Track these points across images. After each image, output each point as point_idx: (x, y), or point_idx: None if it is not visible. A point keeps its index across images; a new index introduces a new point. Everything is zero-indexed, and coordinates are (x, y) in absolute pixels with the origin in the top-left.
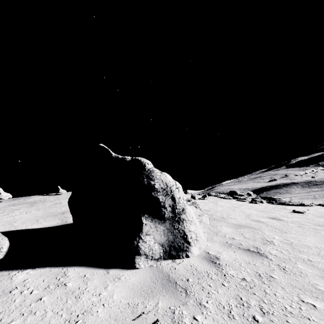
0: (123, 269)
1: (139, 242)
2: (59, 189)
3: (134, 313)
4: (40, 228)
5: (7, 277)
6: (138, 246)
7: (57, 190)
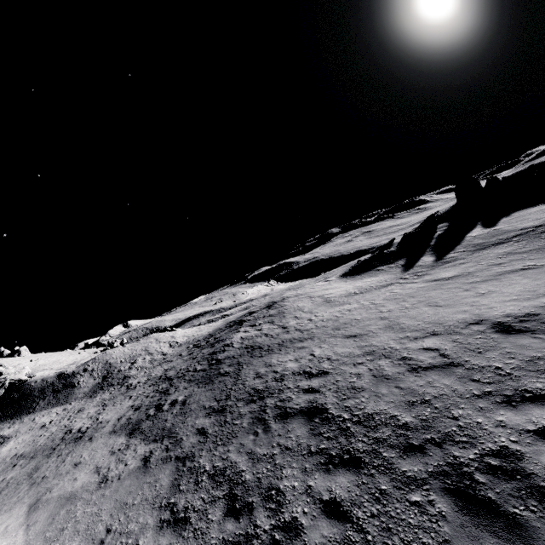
0: None
1: None
2: None
3: None
4: None
5: None
6: None
7: None
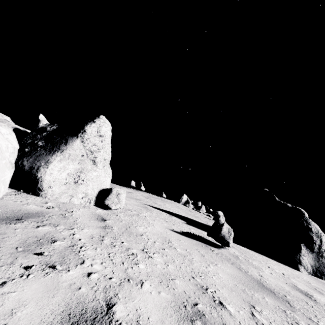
0: (291, 268)
1: (300, 257)
2: (163, 193)
3: (324, 287)
4: (202, 223)
5: (235, 245)
6: (300, 260)
7: (161, 194)
